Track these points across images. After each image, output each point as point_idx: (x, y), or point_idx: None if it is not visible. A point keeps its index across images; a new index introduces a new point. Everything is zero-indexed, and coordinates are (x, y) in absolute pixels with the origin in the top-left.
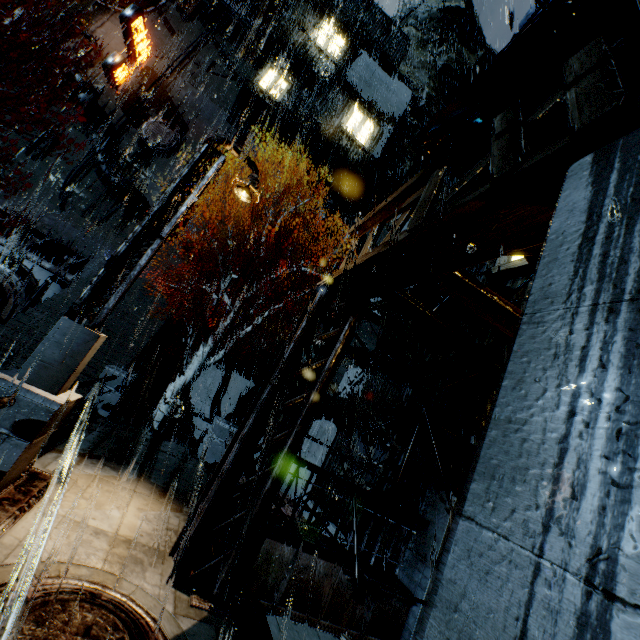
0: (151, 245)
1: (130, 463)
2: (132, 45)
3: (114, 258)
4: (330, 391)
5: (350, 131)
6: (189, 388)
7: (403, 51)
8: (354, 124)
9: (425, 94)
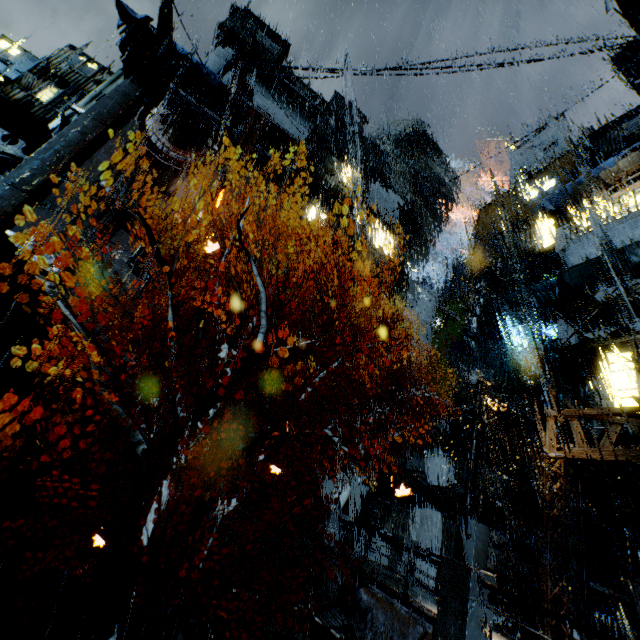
0: (483, 459)
1: (417, 595)
2: (214, 204)
3: (472, 473)
4: (423, 480)
5: (379, 247)
6: (324, 502)
7: (391, 170)
8: (380, 241)
9: (409, 198)
